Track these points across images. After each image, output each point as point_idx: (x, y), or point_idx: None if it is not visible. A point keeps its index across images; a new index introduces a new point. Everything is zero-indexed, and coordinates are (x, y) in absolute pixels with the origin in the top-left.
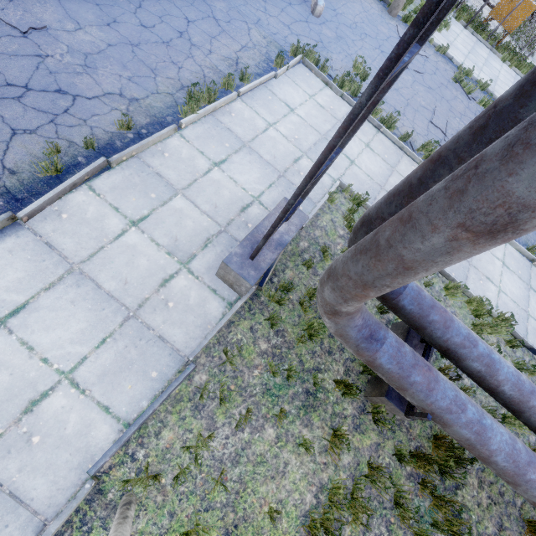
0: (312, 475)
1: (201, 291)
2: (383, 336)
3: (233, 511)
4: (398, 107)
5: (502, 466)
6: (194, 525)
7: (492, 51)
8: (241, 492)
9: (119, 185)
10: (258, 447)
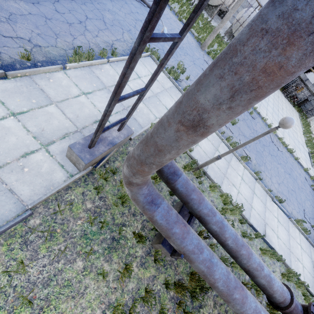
0: (104, 296)
1: (52, 164)
2: (159, 202)
3: None
4: None
5: (220, 289)
6: None
7: None
8: (45, 308)
9: (10, 89)
10: (67, 274)
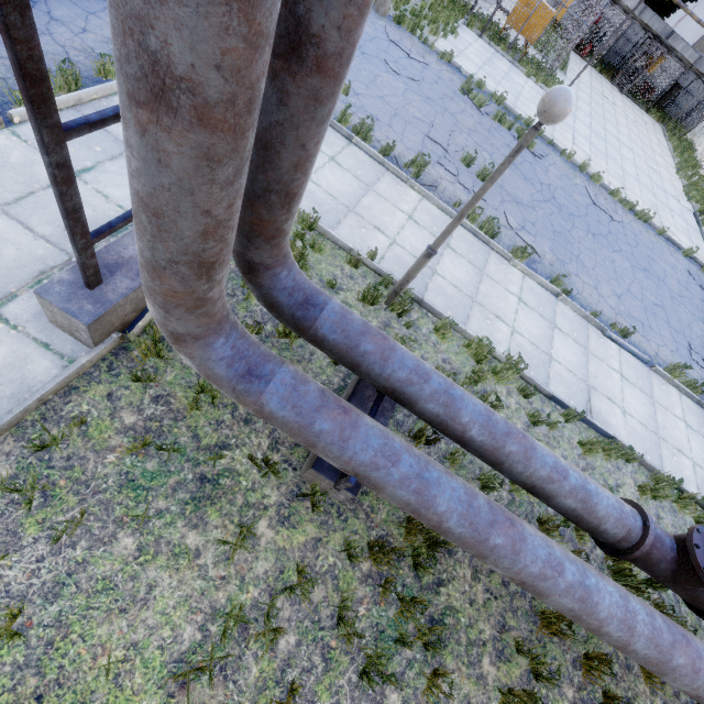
0: (199, 597)
1: (19, 346)
2: (269, 371)
3: (37, 674)
4: (381, 117)
5: (458, 533)
6: None
7: (515, 65)
8: (58, 642)
9: None
10: (101, 568)
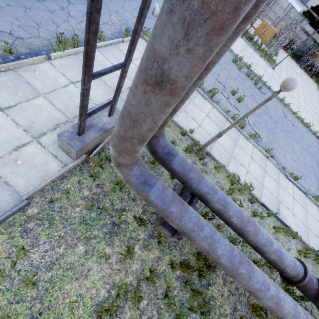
0: (108, 277)
1: (45, 155)
2: (153, 182)
3: (40, 302)
4: None
5: (225, 265)
6: (5, 313)
7: (255, 51)
8: (50, 289)
9: None
10: (69, 258)
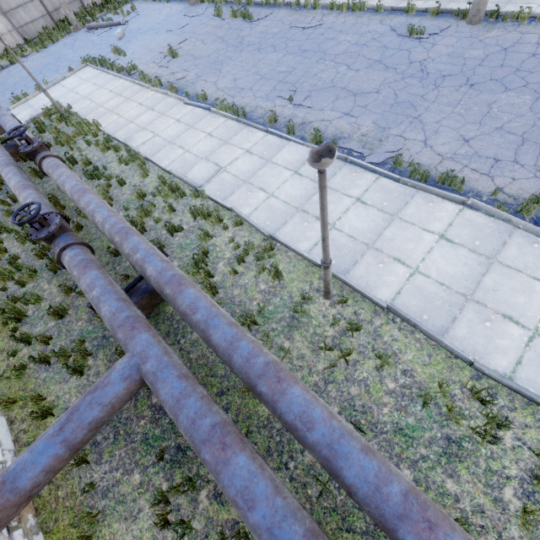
0: None
1: None
2: None
3: None
4: (138, 57)
5: None
6: None
7: None
8: None
9: None
10: None
